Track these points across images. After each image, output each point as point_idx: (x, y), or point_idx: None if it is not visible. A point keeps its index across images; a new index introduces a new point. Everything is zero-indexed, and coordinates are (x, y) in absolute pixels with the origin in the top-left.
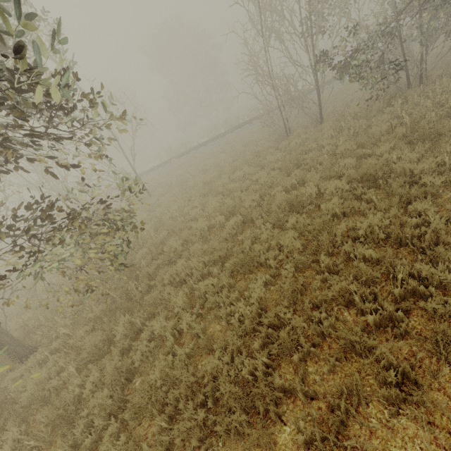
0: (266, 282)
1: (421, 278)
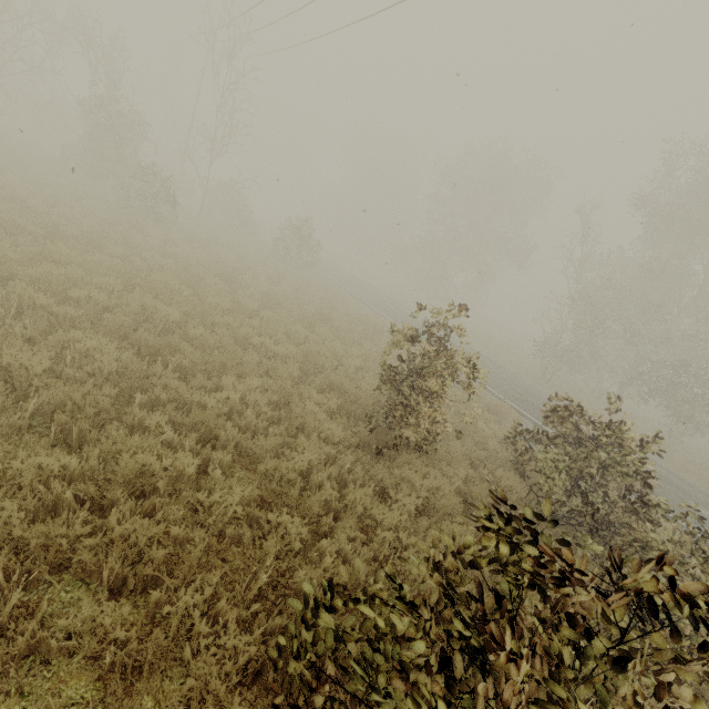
0: None
1: None
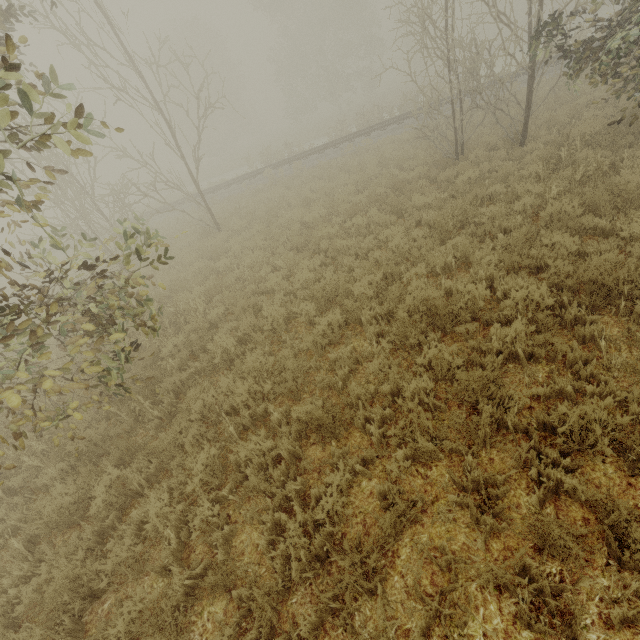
0: (356, 470)
1: None
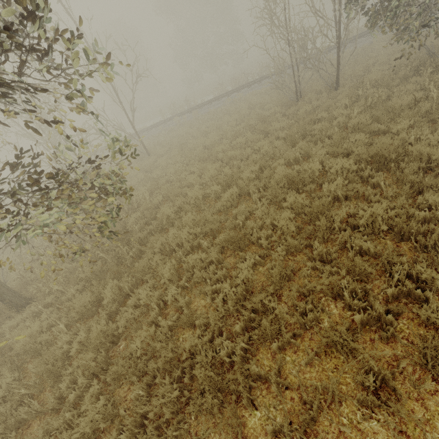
0: (255, 262)
1: (419, 281)
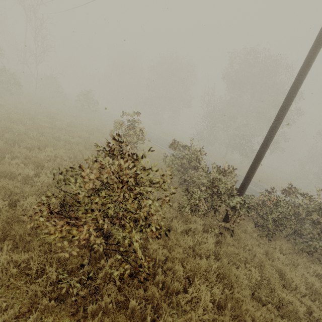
0: None
1: None
